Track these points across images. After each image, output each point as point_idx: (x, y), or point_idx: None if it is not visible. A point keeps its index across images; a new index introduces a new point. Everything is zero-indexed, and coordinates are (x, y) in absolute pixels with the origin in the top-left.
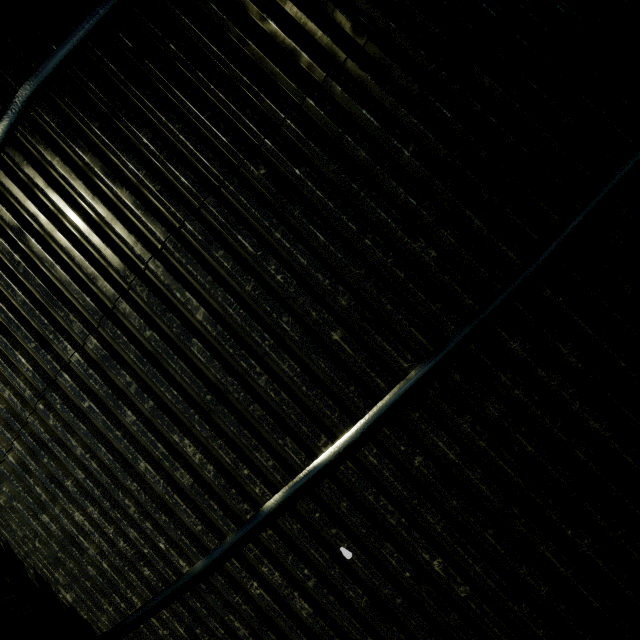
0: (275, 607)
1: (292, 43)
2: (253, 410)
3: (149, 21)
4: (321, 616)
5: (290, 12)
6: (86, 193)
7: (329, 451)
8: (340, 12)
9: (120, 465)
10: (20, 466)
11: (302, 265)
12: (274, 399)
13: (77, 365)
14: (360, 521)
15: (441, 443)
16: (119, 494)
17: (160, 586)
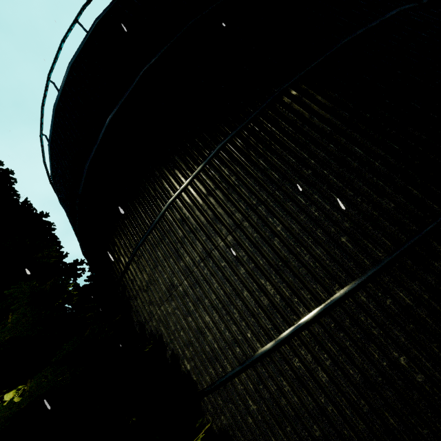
0: (307, 374)
1: (323, 125)
2: (301, 270)
3: (266, 121)
4: (333, 383)
5: (322, 114)
6: (236, 180)
7: (340, 292)
8: (344, 112)
9: (235, 292)
10: (184, 292)
11: (327, 208)
12: (312, 266)
13: (222, 247)
14: (356, 330)
15: (401, 294)
16: (231, 307)
17: (244, 358)
